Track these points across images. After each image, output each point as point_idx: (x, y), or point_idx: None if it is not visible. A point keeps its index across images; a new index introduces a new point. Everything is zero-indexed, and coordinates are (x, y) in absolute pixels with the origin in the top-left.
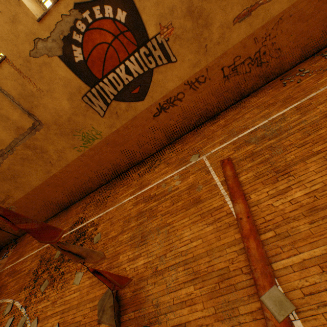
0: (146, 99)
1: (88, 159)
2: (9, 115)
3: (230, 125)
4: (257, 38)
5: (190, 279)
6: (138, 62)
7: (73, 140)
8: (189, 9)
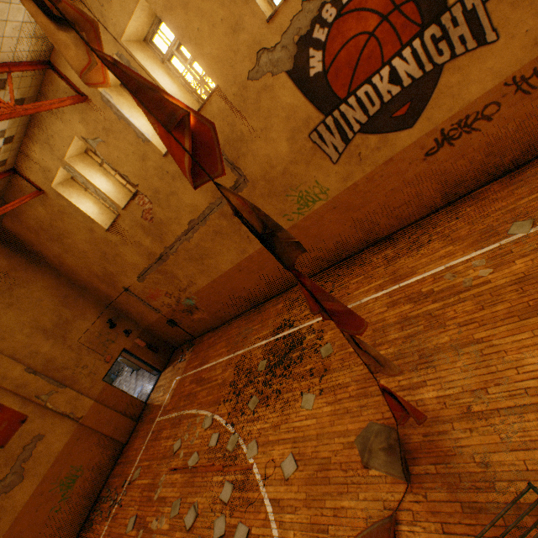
0: (417, 125)
1: (300, 232)
2: None
3: None
4: None
5: None
6: (415, 56)
7: (283, 204)
8: None
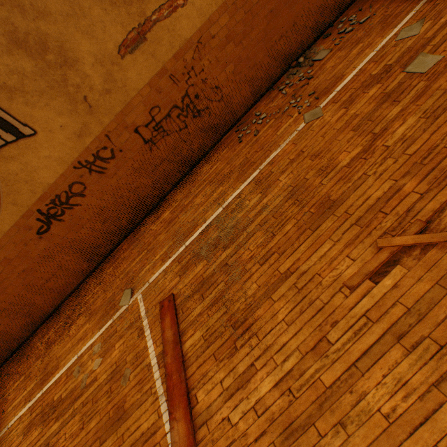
0: (4, 211)
1: None
2: None
3: (177, 221)
4: (175, 75)
5: None
6: None
7: None
8: (13, 37)
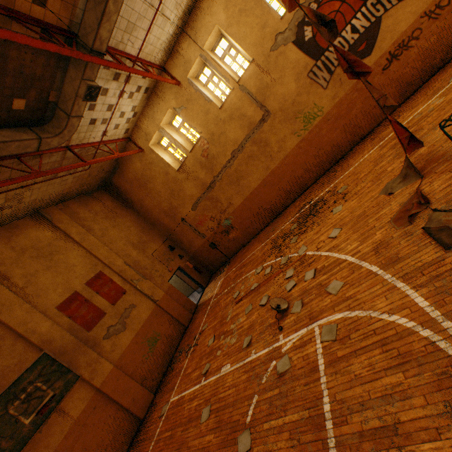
0: (373, 53)
1: (306, 144)
2: (246, 112)
3: None
4: None
5: None
6: (364, 16)
7: (294, 125)
8: None
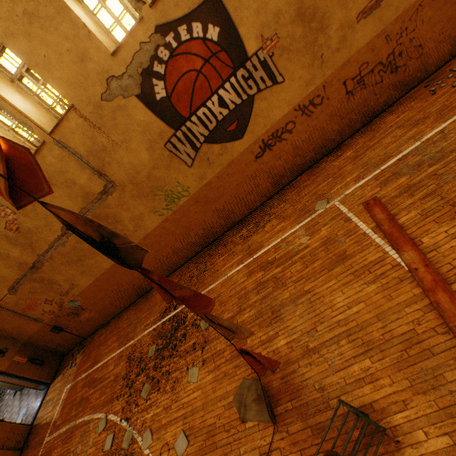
0: (245, 137)
1: (172, 225)
2: (76, 178)
3: (364, 156)
4: (390, 36)
5: (361, 352)
6: (234, 89)
7: (153, 202)
8: (298, 12)
